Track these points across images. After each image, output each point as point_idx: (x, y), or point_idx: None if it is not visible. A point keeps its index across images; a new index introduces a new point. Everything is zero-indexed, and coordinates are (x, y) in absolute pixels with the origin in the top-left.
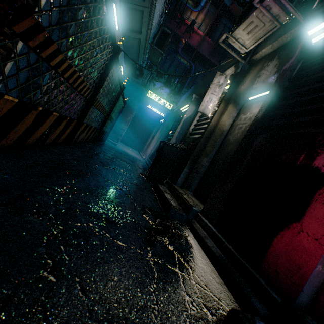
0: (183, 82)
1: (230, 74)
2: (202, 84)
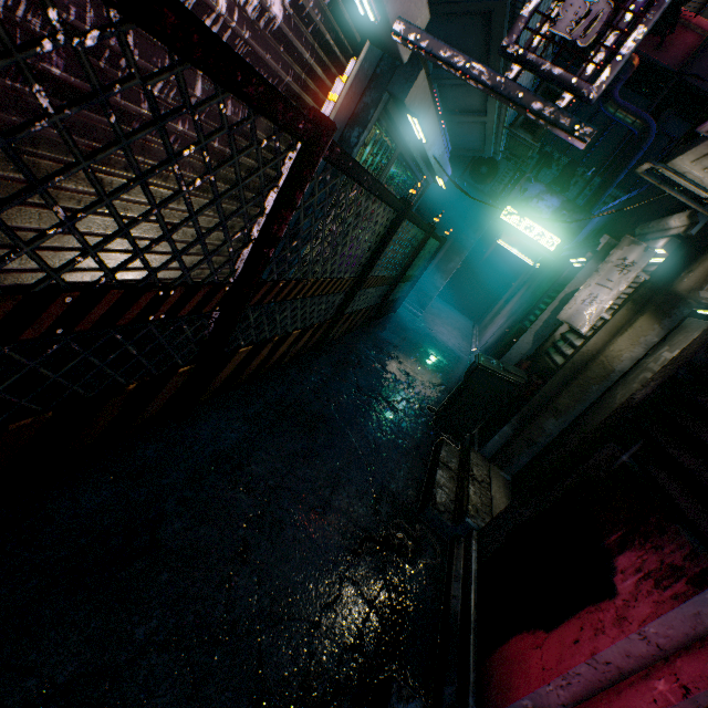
0: (610, 174)
1: (676, 229)
2: (635, 210)
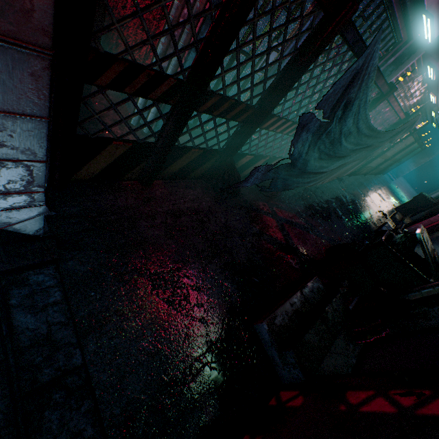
0: None
1: None
2: None
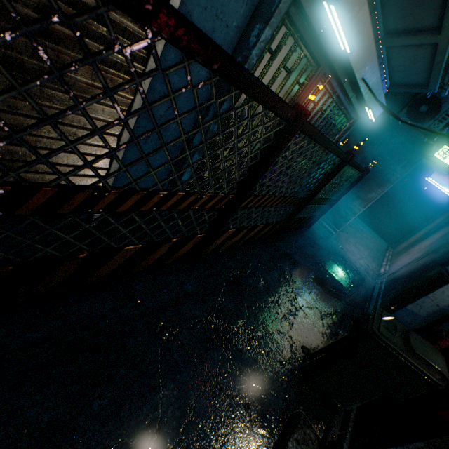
0: None
1: None
2: None
